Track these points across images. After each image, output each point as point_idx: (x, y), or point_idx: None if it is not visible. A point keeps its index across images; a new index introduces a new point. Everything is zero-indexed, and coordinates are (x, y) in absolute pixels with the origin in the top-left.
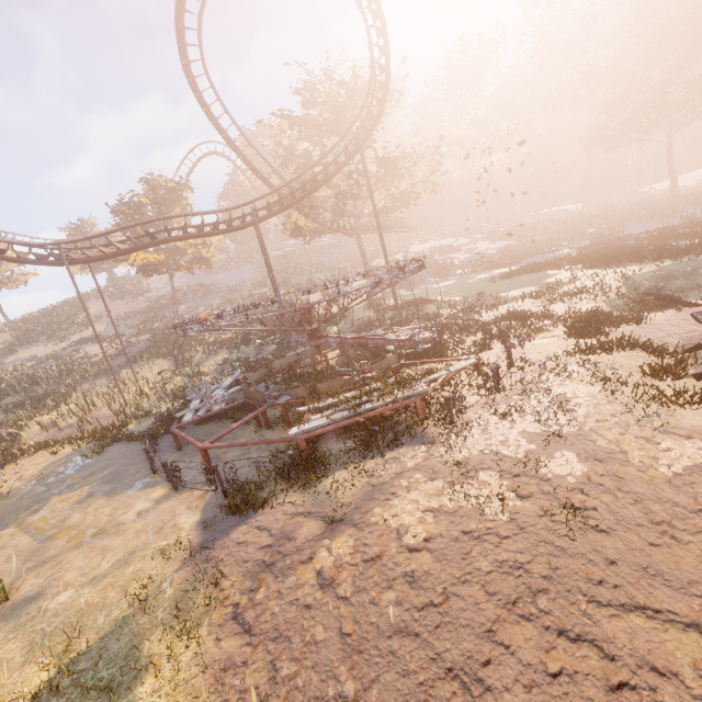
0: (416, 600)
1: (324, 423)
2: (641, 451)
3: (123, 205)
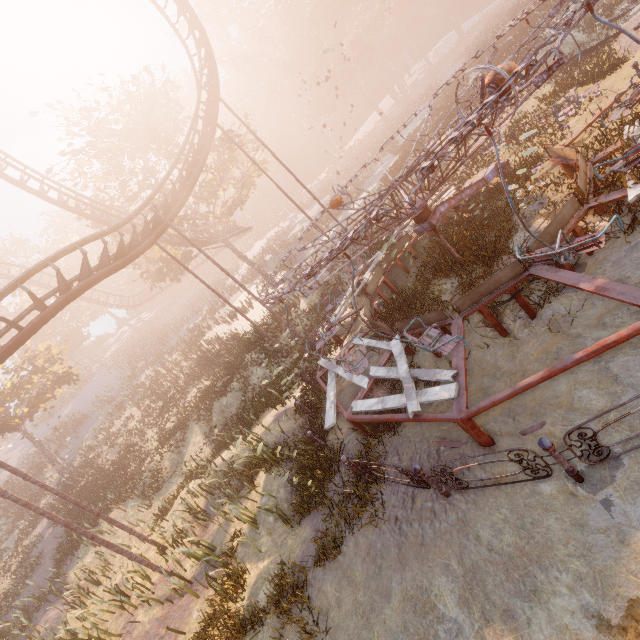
0: None
1: None
2: None
3: None
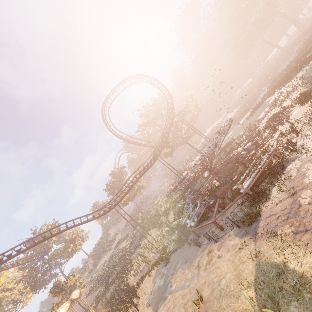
0: None
1: (250, 181)
2: None
3: (108, 186)
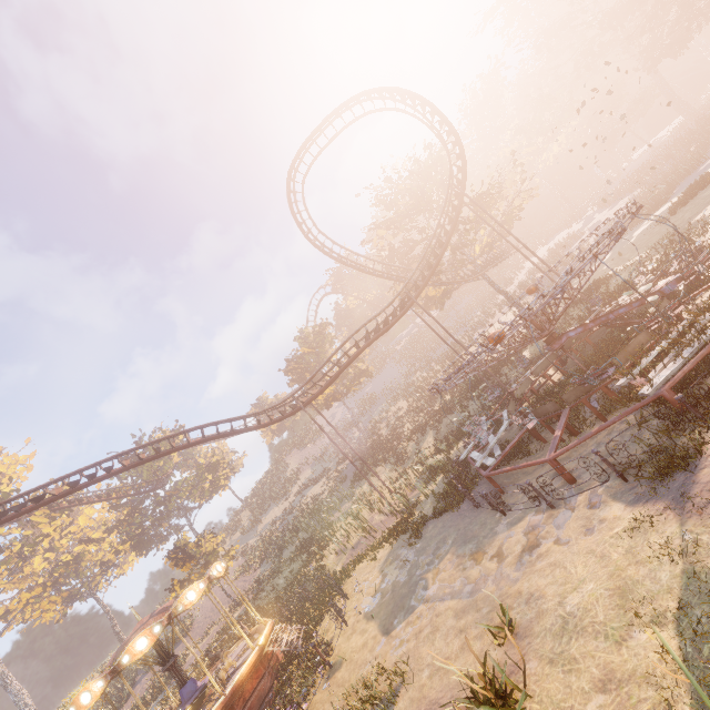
0: None
1: (676, 368)
2: None
3: (290, 364)
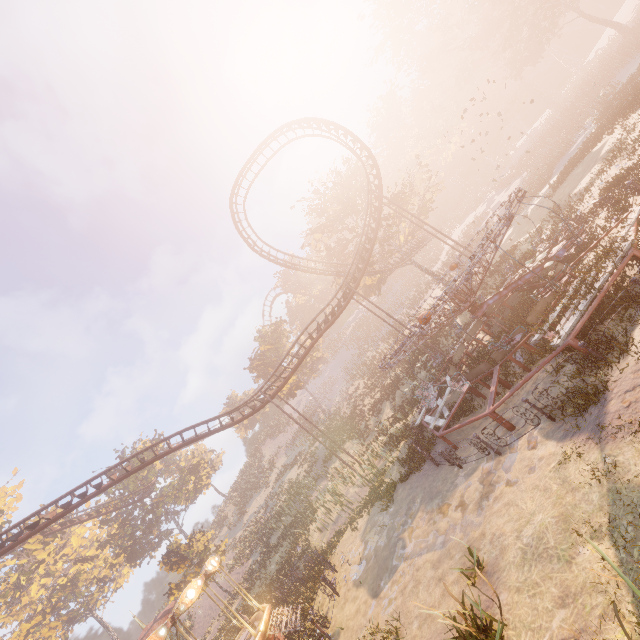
0: None
1: (575, 320)
2: None
3: (254, 362)
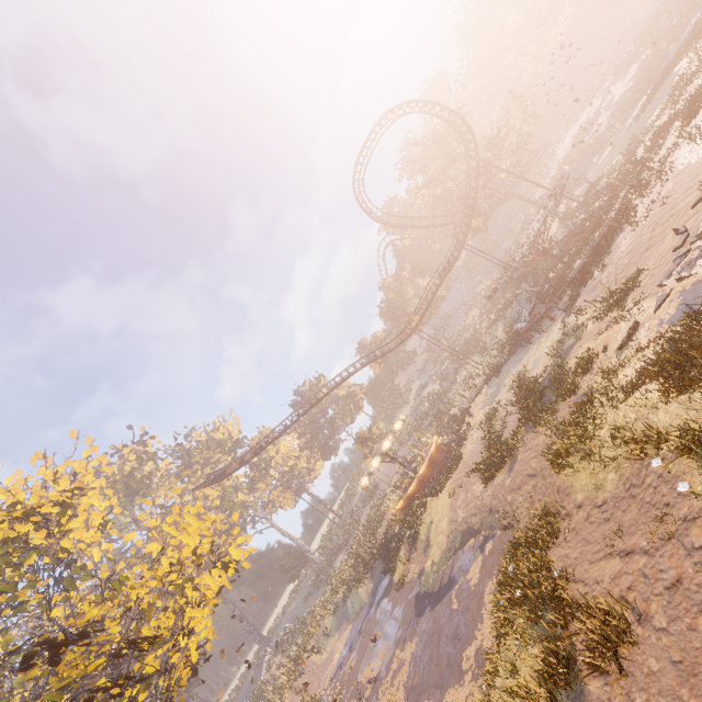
0: (631, 254)
1: (579, 263)
2: (696, 156)
3: (383, 309)
